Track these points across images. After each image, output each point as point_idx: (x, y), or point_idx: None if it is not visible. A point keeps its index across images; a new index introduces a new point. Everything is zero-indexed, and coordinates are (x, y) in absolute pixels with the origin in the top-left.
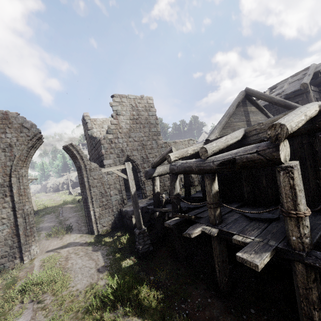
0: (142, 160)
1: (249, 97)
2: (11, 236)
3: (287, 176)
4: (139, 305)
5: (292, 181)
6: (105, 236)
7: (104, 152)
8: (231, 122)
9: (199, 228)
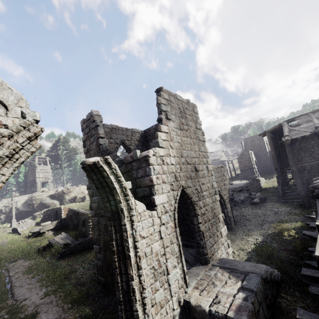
0: (197, 194)
1: None
2: None
3: None
4: None
5: None
6: None
7: (155, 180)
8: None
9: None
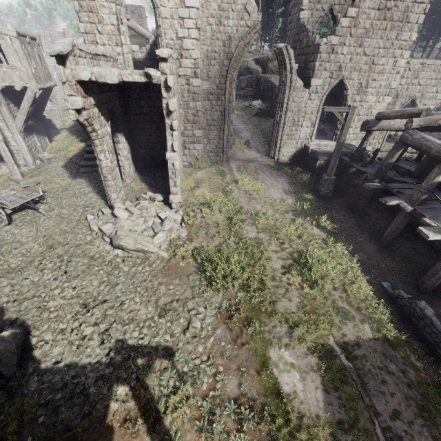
0: (358, 89)
1: None
2: (217, 138)
3: None
4: (319, 224)
5: None
6: (283, 165)
7: (317, 67)
8: None
9: (396, 201)
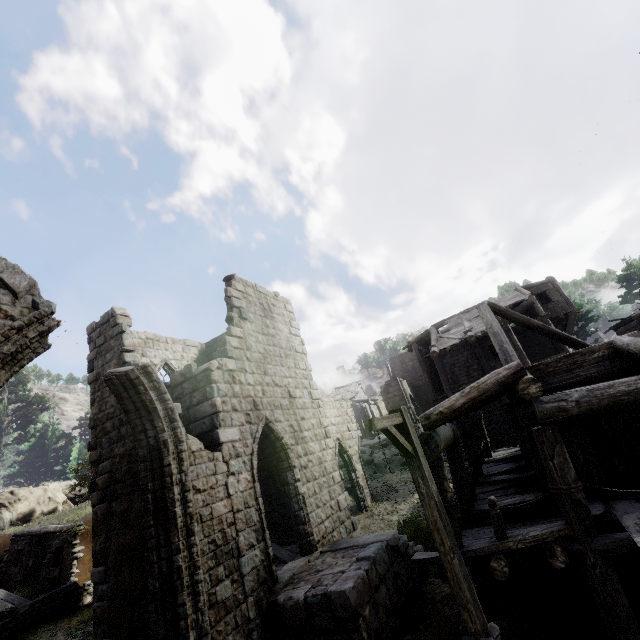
0: (293, 434)
1: None
2: None
3: None
4: None
5: None
6: None
7: (220, 405)
8: None
9: None
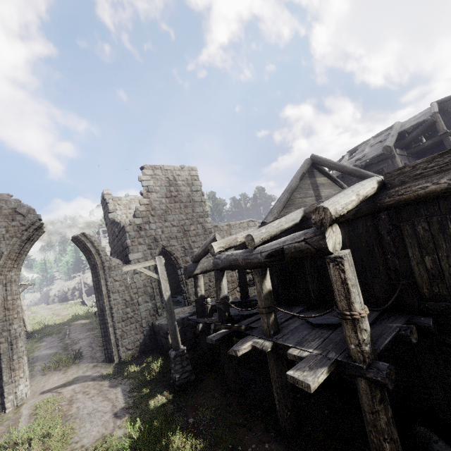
0: (184, 251)
1: (317, 165)
2: None
3: (337, 268)
4: None
5: (343, 275)
6: (129, 364)
7: (129, 243)
8: (295, 198)
9: (249, 342)
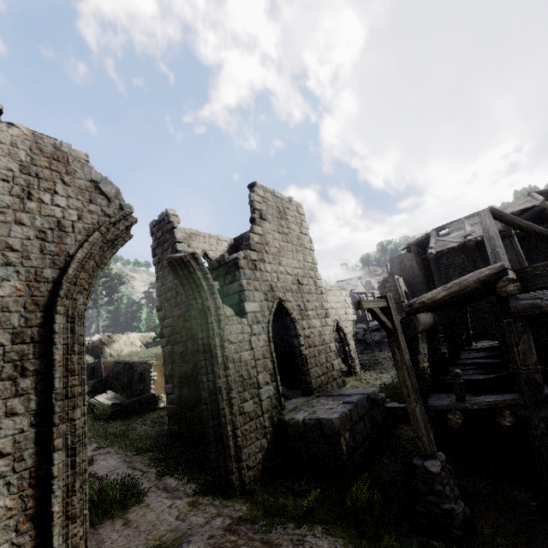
0: (300, 312)
1: None
2: (15, 528)
3: None
4: None
5: None
6: (268, 495)
7: (245, 285)
8: None
9: None
